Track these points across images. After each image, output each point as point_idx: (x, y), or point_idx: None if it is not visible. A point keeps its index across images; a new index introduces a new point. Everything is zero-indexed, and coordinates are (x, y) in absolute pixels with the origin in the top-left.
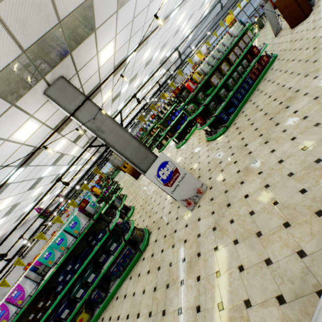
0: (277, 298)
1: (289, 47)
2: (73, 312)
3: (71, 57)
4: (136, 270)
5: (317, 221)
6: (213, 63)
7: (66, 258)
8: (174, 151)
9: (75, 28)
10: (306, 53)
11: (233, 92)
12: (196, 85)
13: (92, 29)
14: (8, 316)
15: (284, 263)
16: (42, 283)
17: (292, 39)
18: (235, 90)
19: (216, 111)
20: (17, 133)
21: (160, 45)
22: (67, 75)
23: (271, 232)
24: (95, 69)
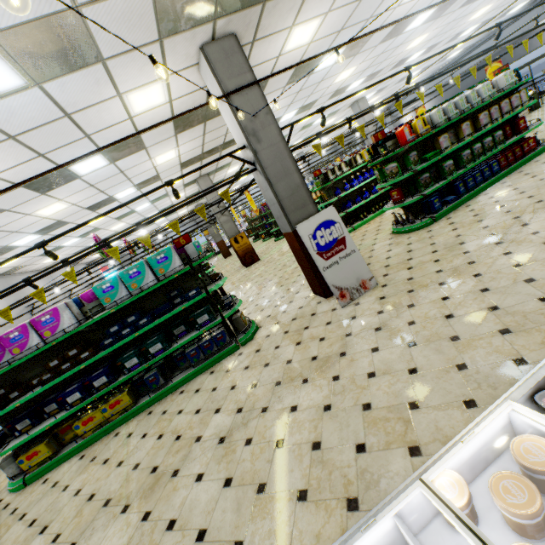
0: (465, 402)
1: None
2: (113, 384)
3: (262, 9)
4: (223, 365)
5: None
6: (451, 114)
7: (128, 309)
8: None
9: None
10: None
11: (464, 171)
12: (414, 136)
13: None
14: (25, 346)
15: (487, 369)
16: (87, 322)
17: None
18: (468, 169)
19: (427, 190)
20: (137, 93)
21: (369, 71)
22: (240, 38)
23: (476, 338)
24: (275, 53)
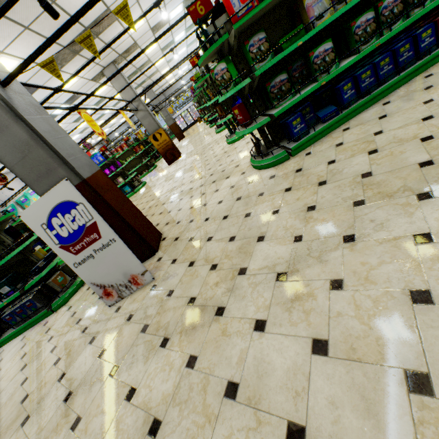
0: None
1: None
2: None
3: None
4: (31, 333)
5: None
6: None
7: None
8: (221, 146)
9: None
10: None
11: (352, 60)
12: (247, 2)
13: None
14: None
15: None
16: None
17: None
18: (362, 55)
19: (282, 104)
20: None
21: None
22: None
23: None
24: None
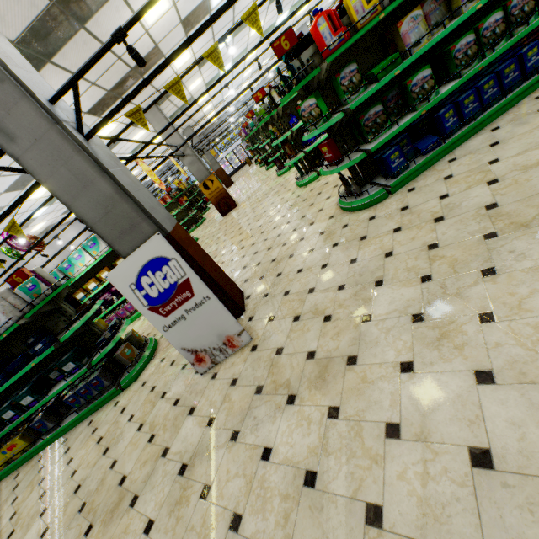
0: None
1: None
2: None
3: None
4: (100, 416)
5: None
6: None
7: None
8: (290, 190)
9: None
10: None
11: (454, 86)
12: (340, 35)
13: None
14: None
15: None
16: None
17: None
18: (464, 80)
19: (378, 138)
20: None
21: None
22: None
23: None
24: None
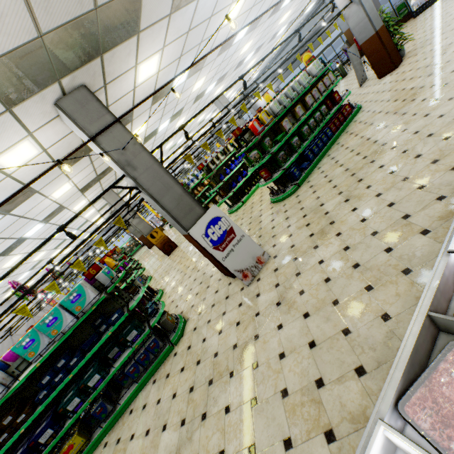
0: (356, 370)
1: (376, 98)
2: (60, 433)
3: (102, 61)
4: (163, 371)
5: (403, 280)
6: (285, 102)
7: (57, 352)
8: None
9: (113, 23)
10: (394, 105)
11: (308, 142)
12: (263, 126)
13: (136, 30)
14: None
15: (365, 331)
16: (15, 385)
17: (379, 90)
18: (310, 140)
19: (286, 164)
20: (5, 155)
21: (217, 76)
22: (91, 86)
23: (350, 298)
24: (130, 87)
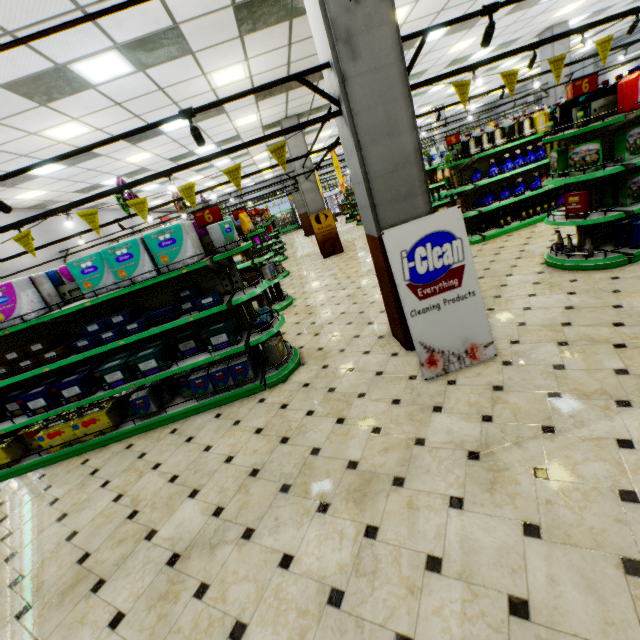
0: None
1: None
2: (87, 399)
3: None
4: (235, 410)
5: None
6: None
7: (122, 300)
8: None
9: None
10: None
11: None
12: None
13: None
14: None
15: None
16: (55, 311)
17: None
18: None
19: (637, 204)
20: None
21: None
22: None
23: None
24: None
